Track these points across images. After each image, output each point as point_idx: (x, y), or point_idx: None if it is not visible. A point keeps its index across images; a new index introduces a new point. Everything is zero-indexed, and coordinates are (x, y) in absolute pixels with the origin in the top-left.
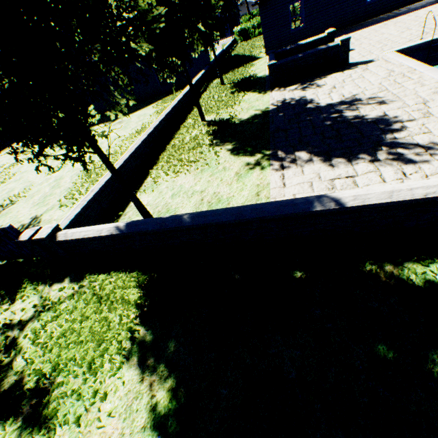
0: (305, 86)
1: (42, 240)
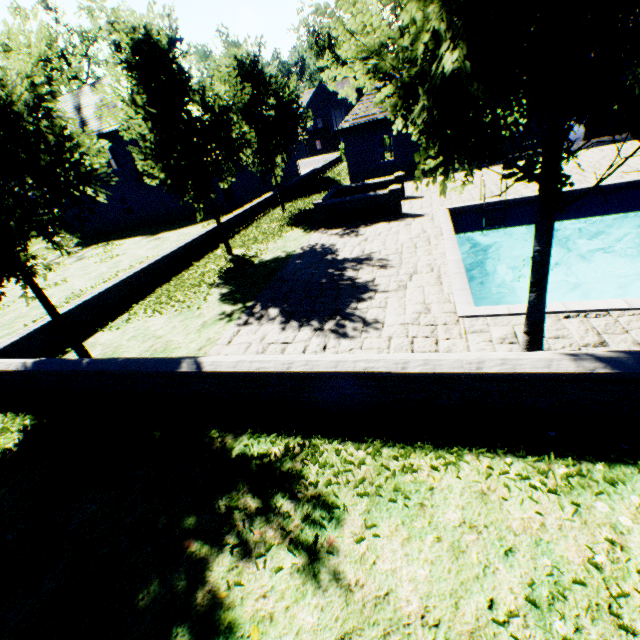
0: (347, 232)
1: None
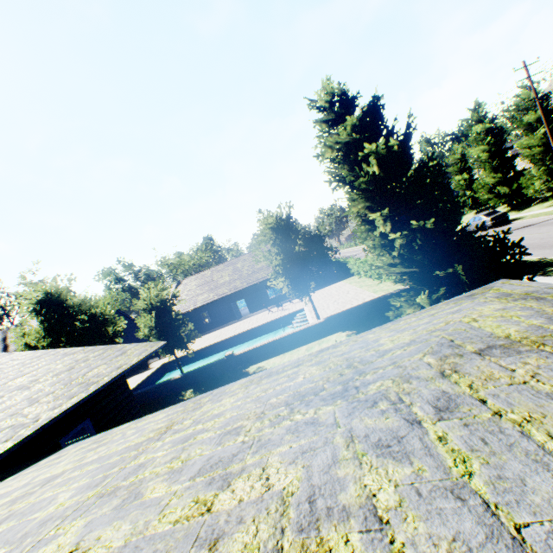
0: None
1: None
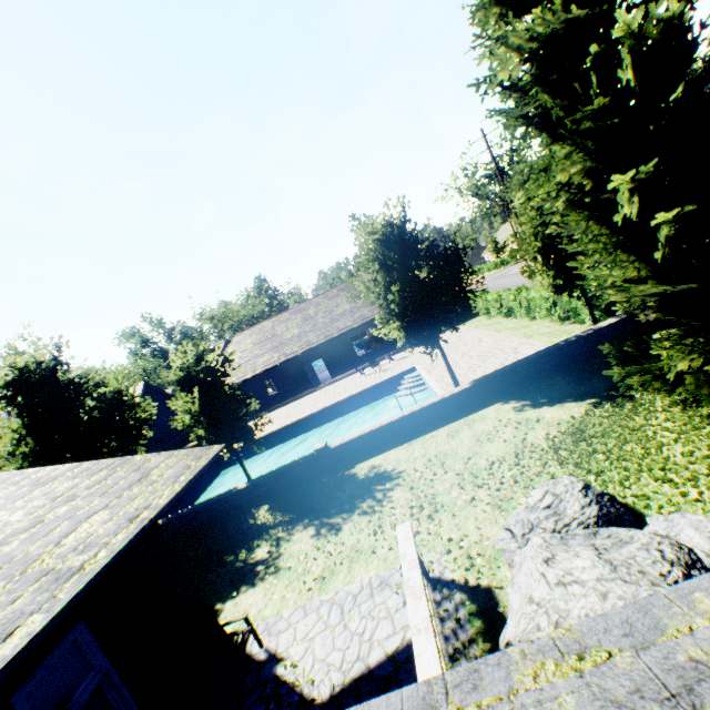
0: None
1: None
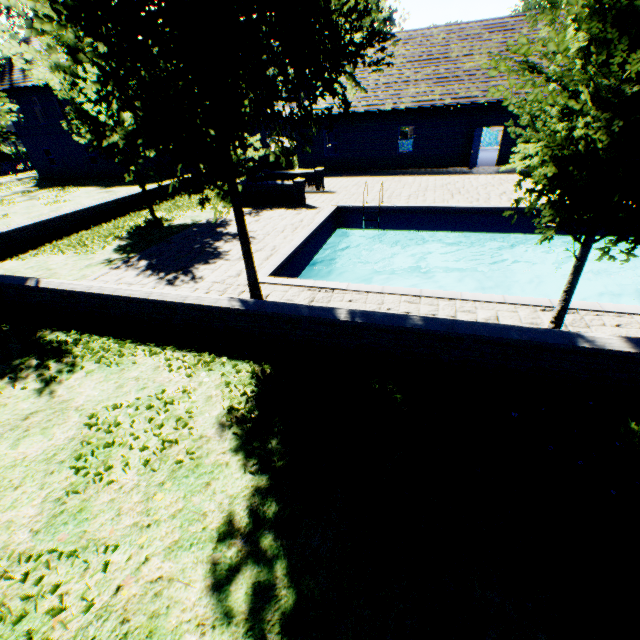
0: (252, 212)
1: None
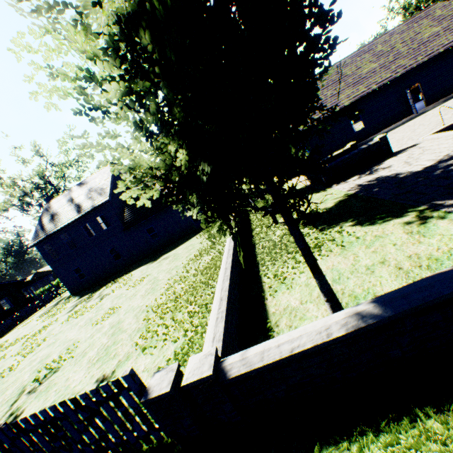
0: (368, 173)
1: (197, 385)
